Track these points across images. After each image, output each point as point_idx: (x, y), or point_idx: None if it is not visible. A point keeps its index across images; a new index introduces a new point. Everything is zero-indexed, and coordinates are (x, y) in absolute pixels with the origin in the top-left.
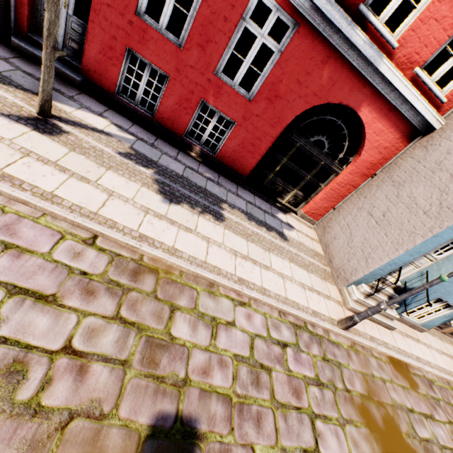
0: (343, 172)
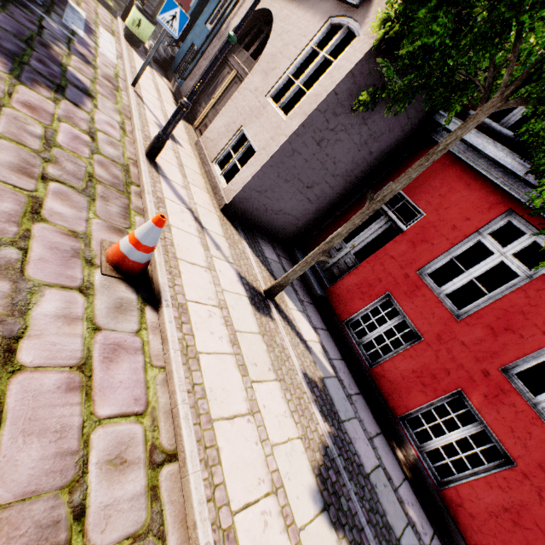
0: None
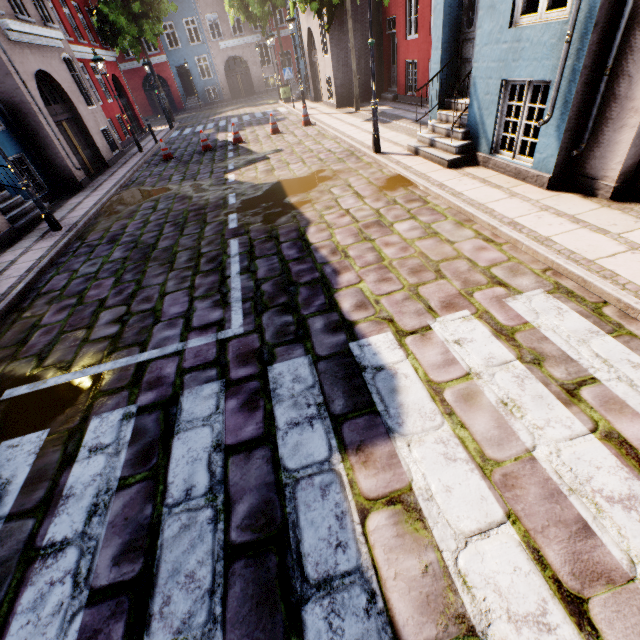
0: None
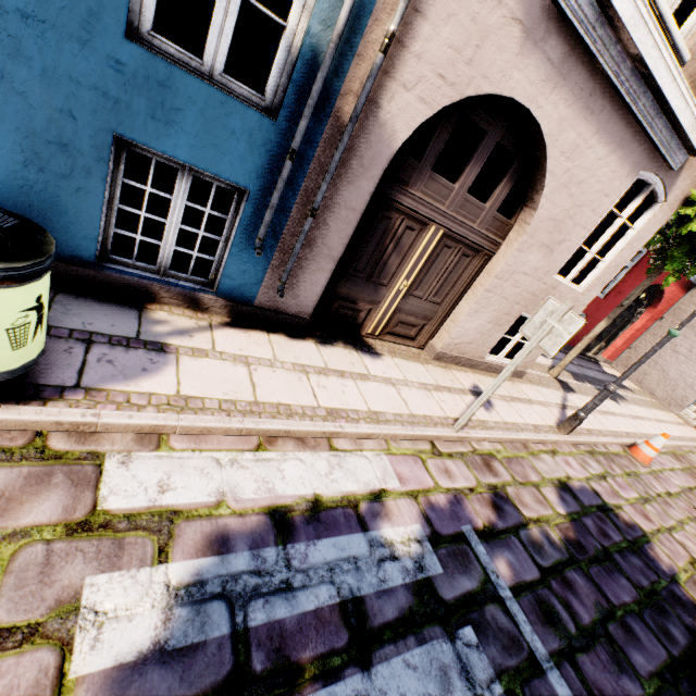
0: (639, 321)
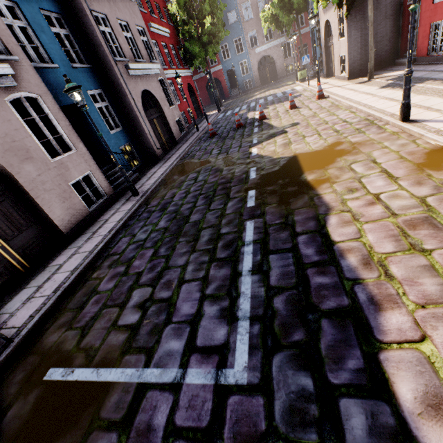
0: None
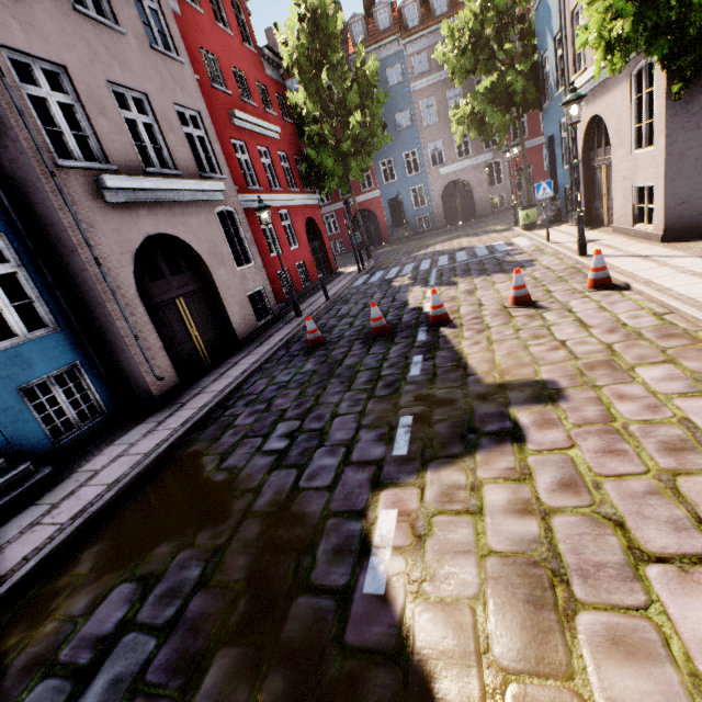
0: None
